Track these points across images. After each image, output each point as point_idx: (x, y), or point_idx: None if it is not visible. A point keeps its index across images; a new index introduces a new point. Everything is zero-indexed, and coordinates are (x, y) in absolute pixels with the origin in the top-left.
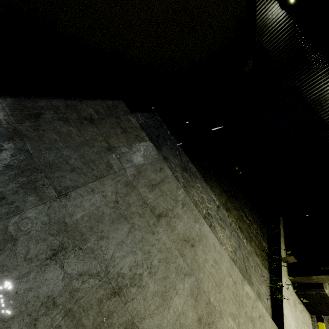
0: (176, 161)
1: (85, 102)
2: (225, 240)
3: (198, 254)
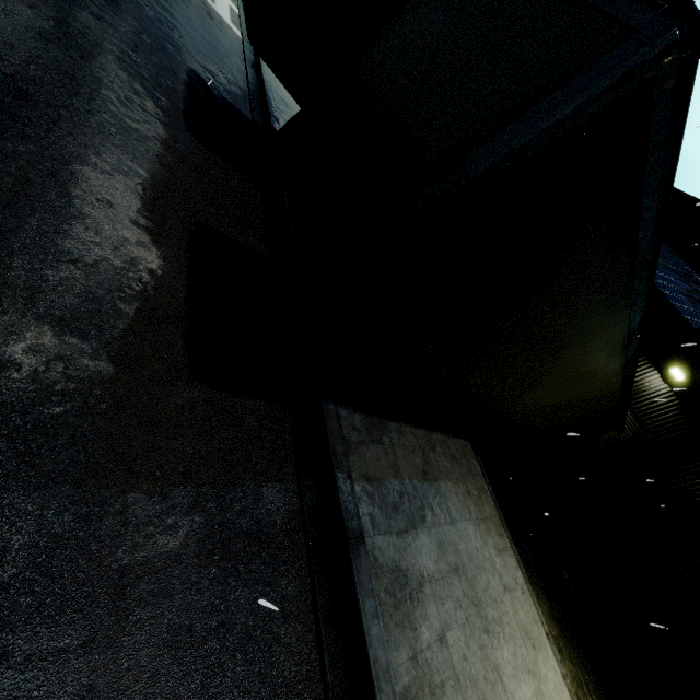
0: None
1: (451, 438)
2: None
3: (539, 661)
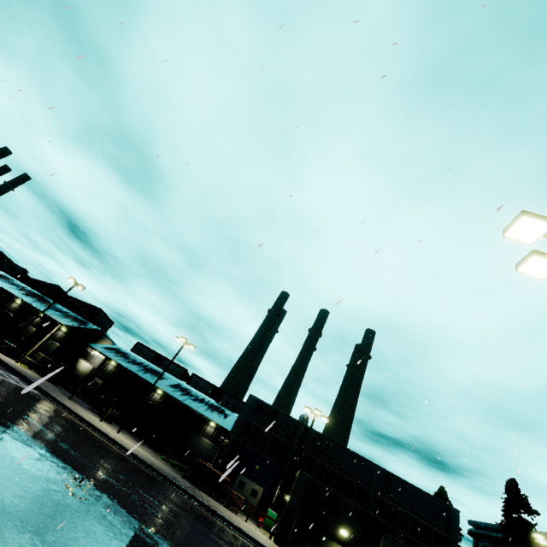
0: None
1: None
2: None
3: None
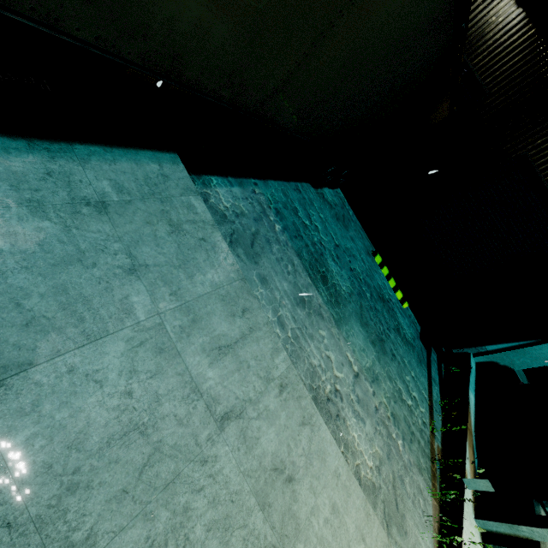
0: (283, 286)
1: (94, 165)
2: (362, 446)
3: (299, 499)
